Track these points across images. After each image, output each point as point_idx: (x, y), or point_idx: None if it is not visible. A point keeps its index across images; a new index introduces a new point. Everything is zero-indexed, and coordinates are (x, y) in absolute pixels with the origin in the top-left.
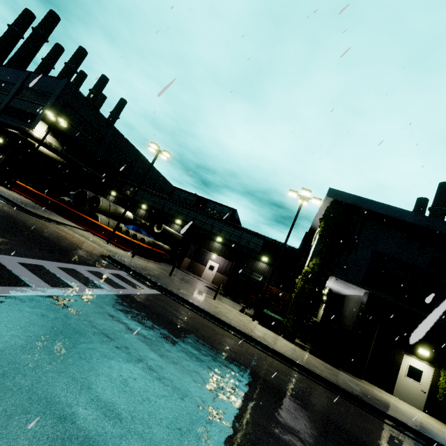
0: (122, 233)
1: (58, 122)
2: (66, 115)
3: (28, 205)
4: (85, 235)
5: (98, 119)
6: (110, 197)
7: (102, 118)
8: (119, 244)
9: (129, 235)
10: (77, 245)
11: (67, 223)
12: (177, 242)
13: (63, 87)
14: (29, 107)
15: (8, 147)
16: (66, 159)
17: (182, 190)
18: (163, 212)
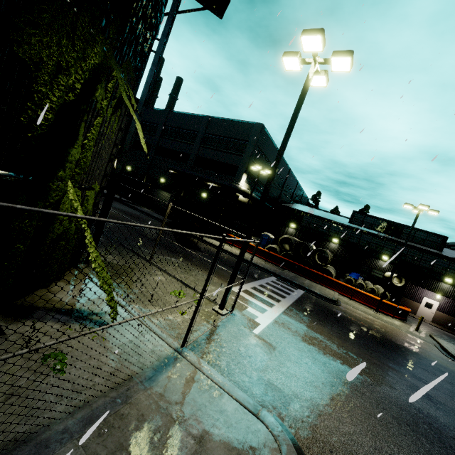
0: (353, 285)
1: (251, 168)
2: (255, 158)
3: (299, 282)
4: (361, 308)
5: (271, 151)
6: (289, 229)
7: (273, 148)
8: (383, 310)
9: (364, 288)
10: (432, 353)
11: (331, 293)
12: (386, 280)
13: (259, 132)
14: (223, 157)
15: (211, 200)
16: (256, 202)
17: (366, 215)
18: (360, 246)
